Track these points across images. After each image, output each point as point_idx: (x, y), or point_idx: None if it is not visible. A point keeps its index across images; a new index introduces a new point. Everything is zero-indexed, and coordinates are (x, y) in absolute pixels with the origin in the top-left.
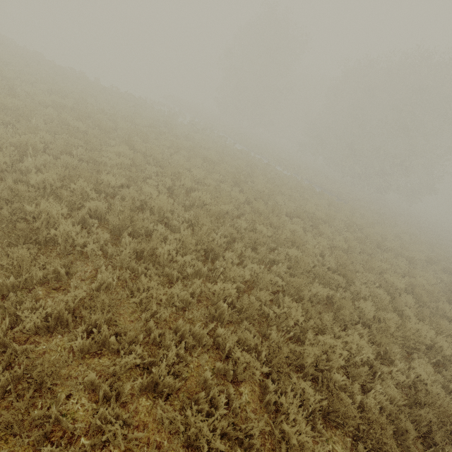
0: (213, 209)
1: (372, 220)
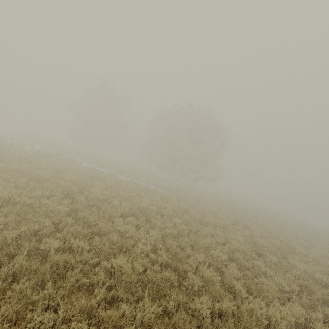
0: (6, 235)
1: (193, 202)
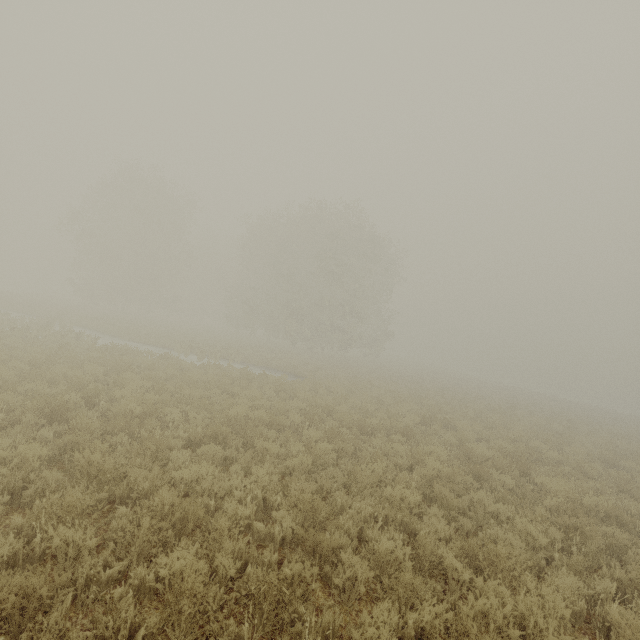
0: None
1: (343, 391)
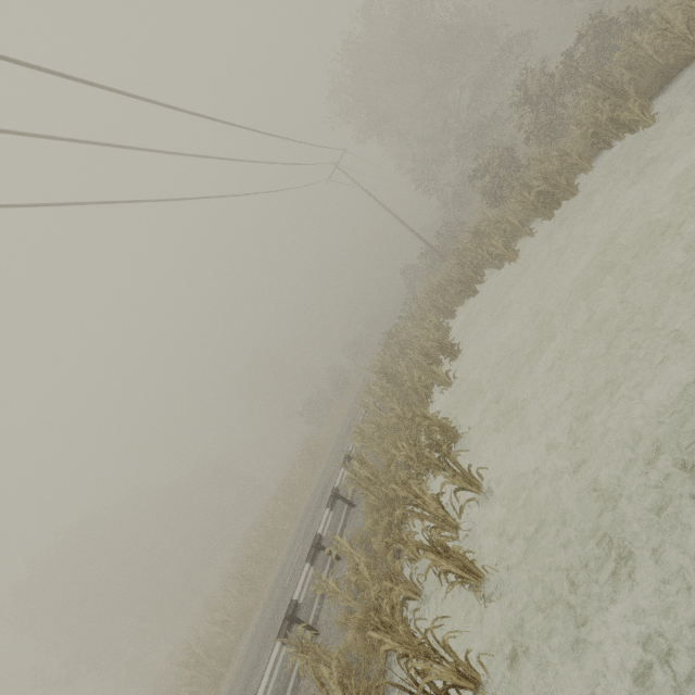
0: None
1: None
